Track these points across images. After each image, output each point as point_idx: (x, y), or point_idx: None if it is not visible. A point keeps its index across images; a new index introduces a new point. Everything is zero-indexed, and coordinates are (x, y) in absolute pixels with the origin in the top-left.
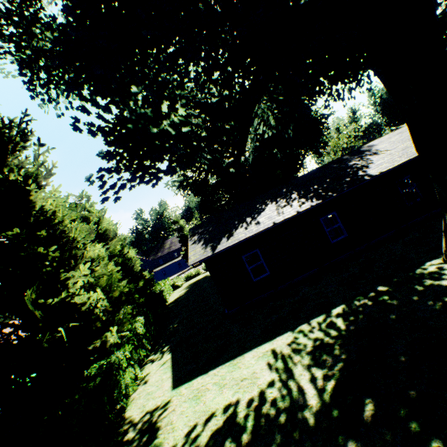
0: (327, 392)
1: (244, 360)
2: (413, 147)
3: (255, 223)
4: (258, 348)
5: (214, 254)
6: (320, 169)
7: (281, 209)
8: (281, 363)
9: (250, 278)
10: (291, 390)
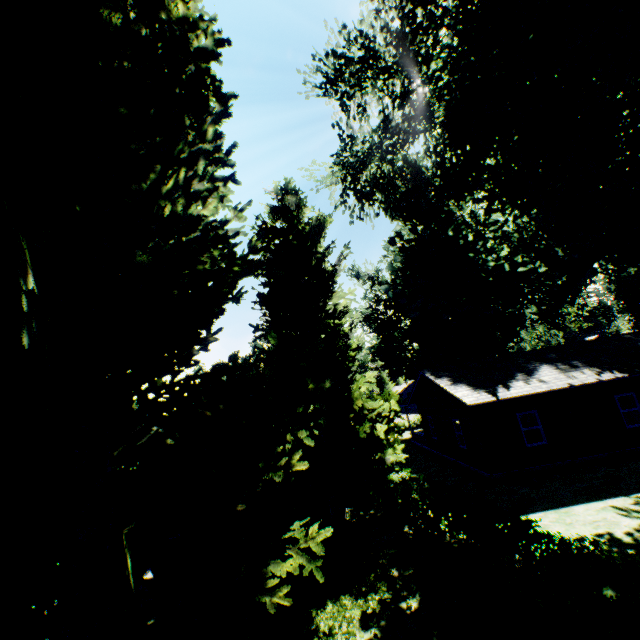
0: None
1: (576, 510)
2: None
3: (537, 380)
4: (588, 504)
5: (498, 400)
6: (594, 342)
7: (567, 373)
8: (639, 514)
9: (522, 441)
10: None
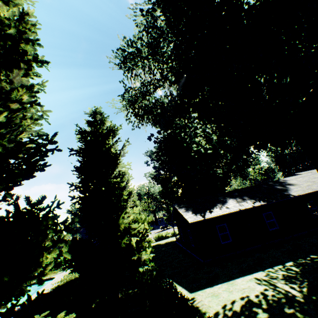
0: (304, 291)
1: (237, 281)
2: (314, 186)
3: (226, 207)
4: (244, 277)
5: (204, 219)
6: (256, 186)
7: (240, 203)
8: (265, 282)
9: (219, 241)
10: (281, 291)
